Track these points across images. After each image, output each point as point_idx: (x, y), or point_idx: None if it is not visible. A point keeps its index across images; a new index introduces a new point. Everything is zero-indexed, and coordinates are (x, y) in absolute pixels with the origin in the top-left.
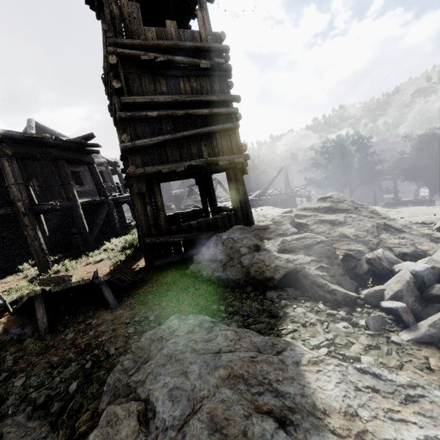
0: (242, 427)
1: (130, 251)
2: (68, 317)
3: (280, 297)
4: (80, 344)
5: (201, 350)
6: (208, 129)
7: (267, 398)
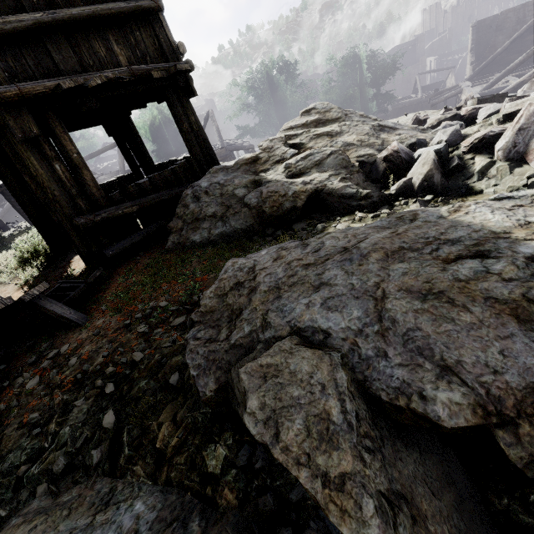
0: (450, 278)
1: (41, 262)
2: (4, 366)
3: (311, 225)
4: (64, 381)
5: (319, 260)
6: (114, 7)
7: (447, 249)
